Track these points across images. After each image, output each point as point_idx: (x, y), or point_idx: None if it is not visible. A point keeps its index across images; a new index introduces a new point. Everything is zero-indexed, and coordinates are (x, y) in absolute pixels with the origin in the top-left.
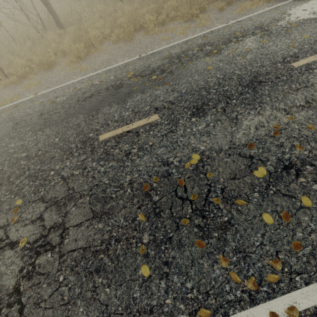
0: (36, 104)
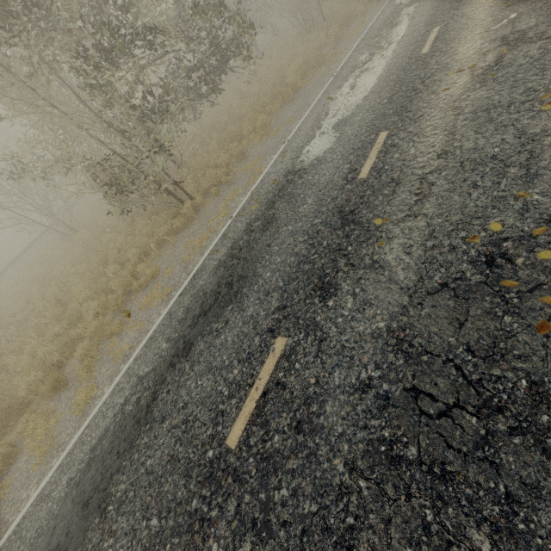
0: (308, 131)
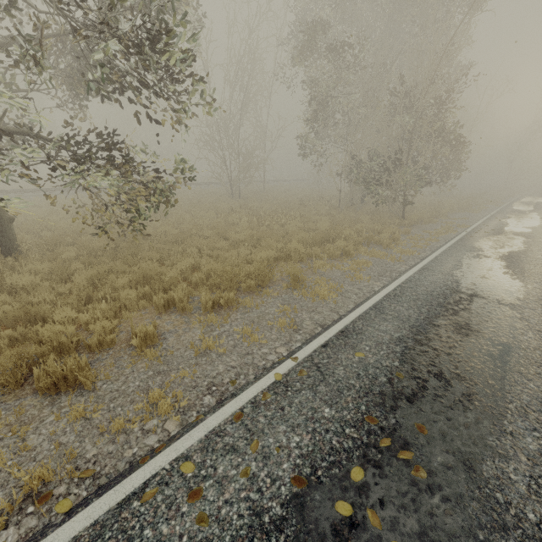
0: (497, 224)
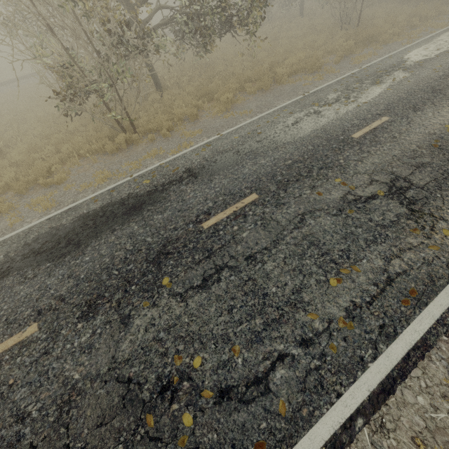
0: (237, 138)
